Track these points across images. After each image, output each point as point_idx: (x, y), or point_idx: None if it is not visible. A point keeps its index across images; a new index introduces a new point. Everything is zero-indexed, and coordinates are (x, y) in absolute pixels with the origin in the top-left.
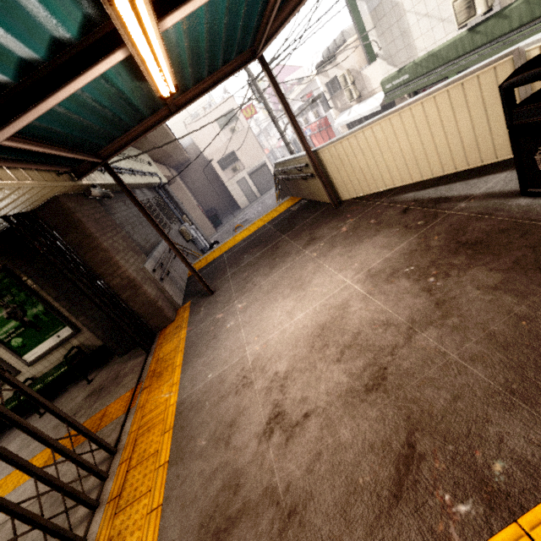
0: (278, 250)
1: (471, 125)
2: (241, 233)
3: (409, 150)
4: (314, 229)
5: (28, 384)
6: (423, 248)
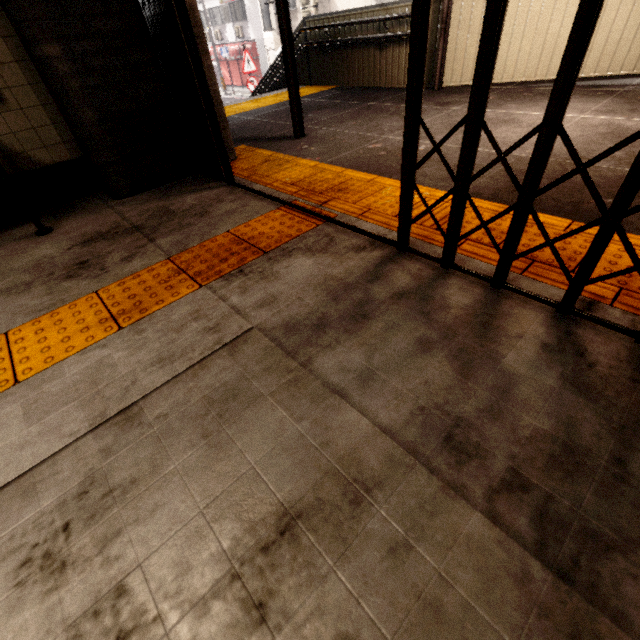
0: (387, 109)
1: (624, 25)
2: (243, 104)
3: (555, 35)
4: (430, 99)
5: None
6: (639, 101)
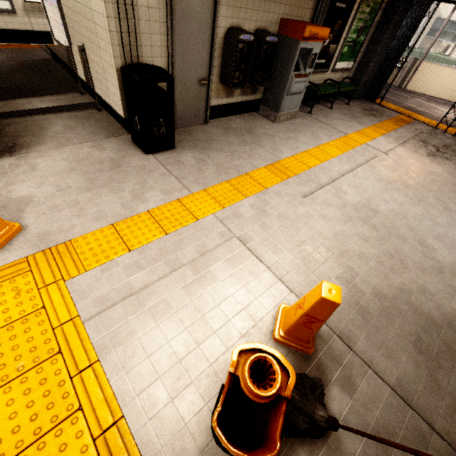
0: (394, 93)
1: None
2: None
3: (446, 84)
4: (405, 93)
5: (320, 83)
6: None
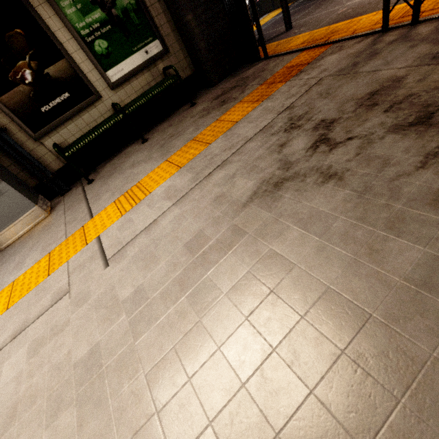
0: None
1: None
2: None
3: None
4: None
5: (108, 116)
6: None
